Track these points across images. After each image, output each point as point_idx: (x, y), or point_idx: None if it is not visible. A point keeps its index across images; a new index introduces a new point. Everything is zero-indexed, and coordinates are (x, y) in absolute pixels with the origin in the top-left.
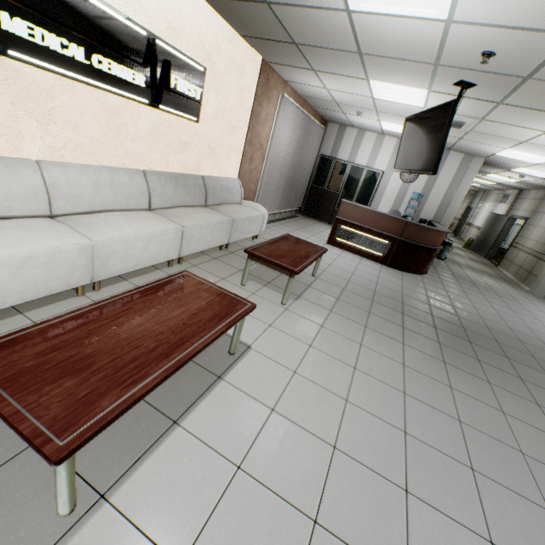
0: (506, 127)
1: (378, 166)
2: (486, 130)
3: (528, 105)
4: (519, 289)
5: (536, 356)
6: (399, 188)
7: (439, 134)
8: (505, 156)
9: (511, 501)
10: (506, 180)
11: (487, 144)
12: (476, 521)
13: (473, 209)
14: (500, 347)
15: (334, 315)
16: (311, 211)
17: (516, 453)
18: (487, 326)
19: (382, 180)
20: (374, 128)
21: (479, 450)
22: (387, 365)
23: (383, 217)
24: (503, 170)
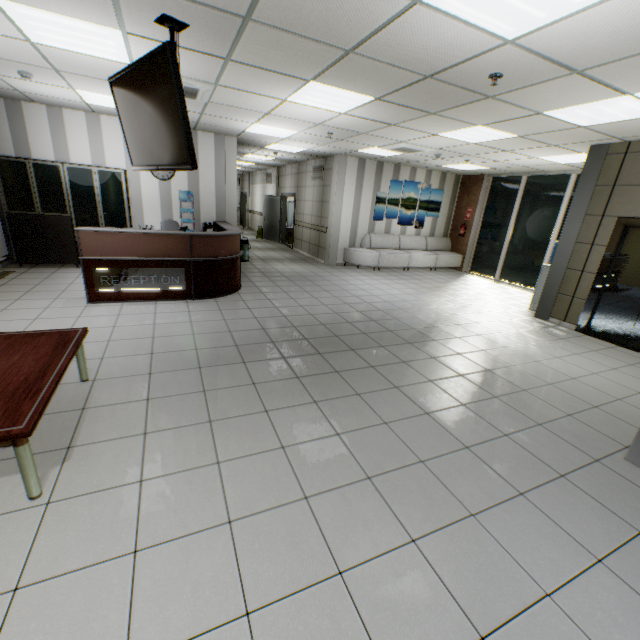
0: (245, 95)
1: (113, 162)
2: (227, 100)
3: (259, 63)
4: (319, 265)
5: (366, 331)
6: (160, 189)
7: (173, 102)
8: (255, 132)
9: (455, 544)
10: (264, 159)
11: (234, 119)
12: (459, 625)
13: (247, 194)
14: (342, 340)
15: (154, 439)
16: (34, 256)
17: (420, 467)
18: (321, 322)
19: (130, 182)
20: (73, 102)
21: (402, 501)
22: (268, 468)
23: (157, 238)
24: (259, 149)
